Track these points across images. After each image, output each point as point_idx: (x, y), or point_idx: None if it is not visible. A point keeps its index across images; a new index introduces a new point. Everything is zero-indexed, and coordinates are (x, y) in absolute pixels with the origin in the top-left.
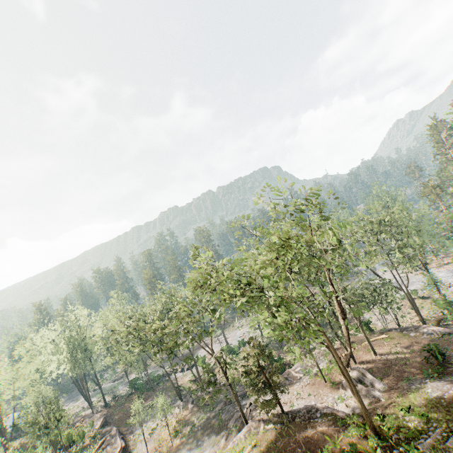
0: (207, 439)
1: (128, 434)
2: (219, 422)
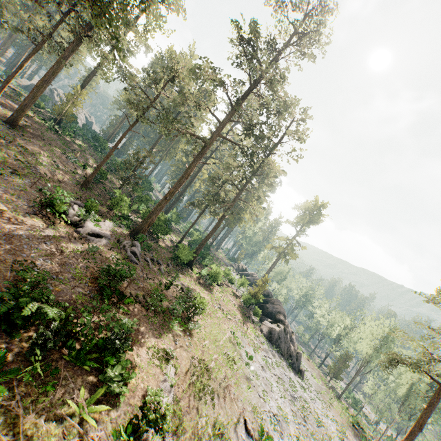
0: None
1: None
2: None
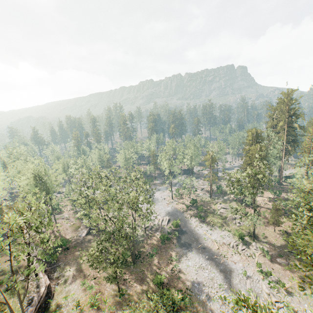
0: None
1: None
2: None
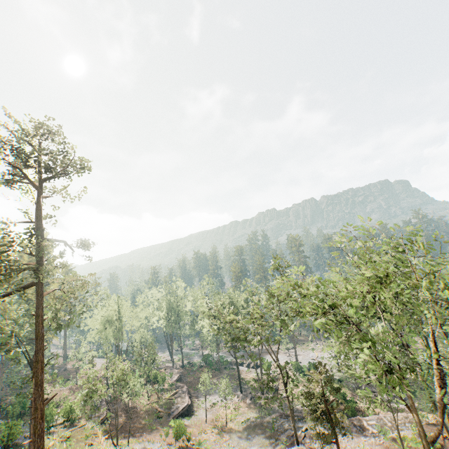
0: (256, 437)
1: (194, 397)
2: (271, 429)
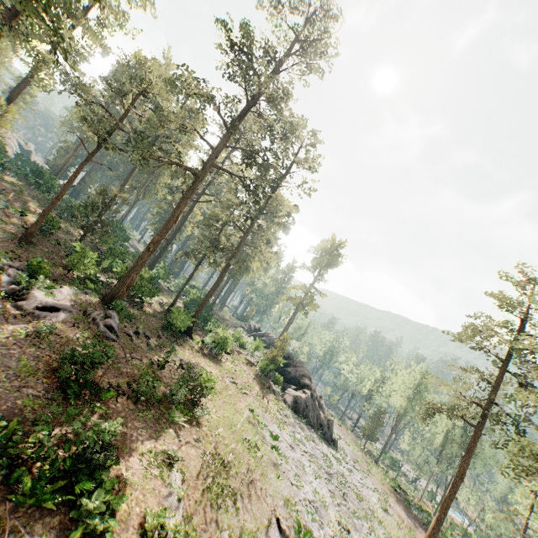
0: None
1: None
2: None
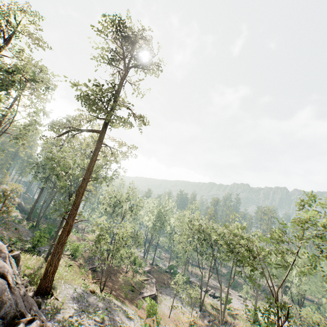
0: None
1: (158, 292)
2: None
